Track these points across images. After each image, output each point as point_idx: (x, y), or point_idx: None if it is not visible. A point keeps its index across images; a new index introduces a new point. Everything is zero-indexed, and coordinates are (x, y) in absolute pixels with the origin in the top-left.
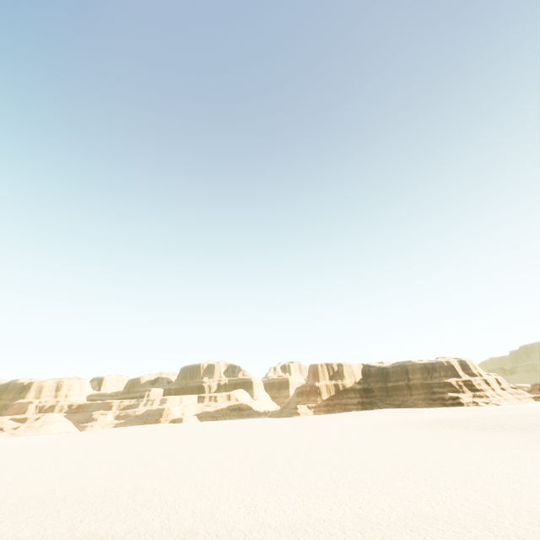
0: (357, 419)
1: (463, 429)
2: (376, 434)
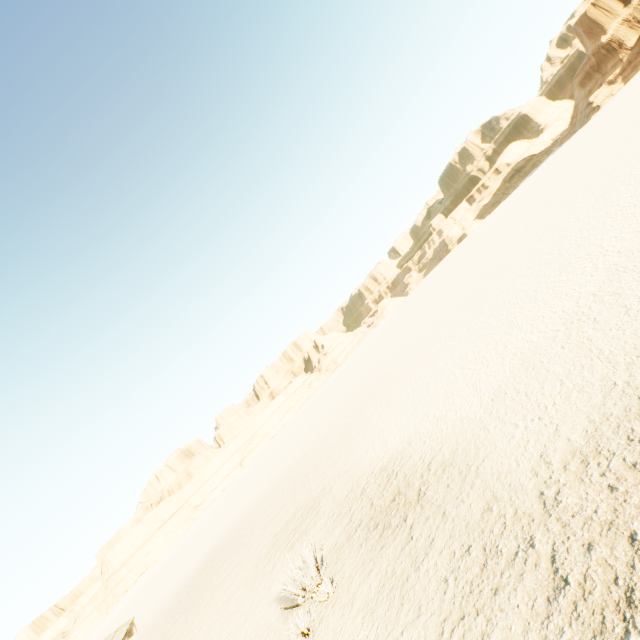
0: None
1: None
2: None
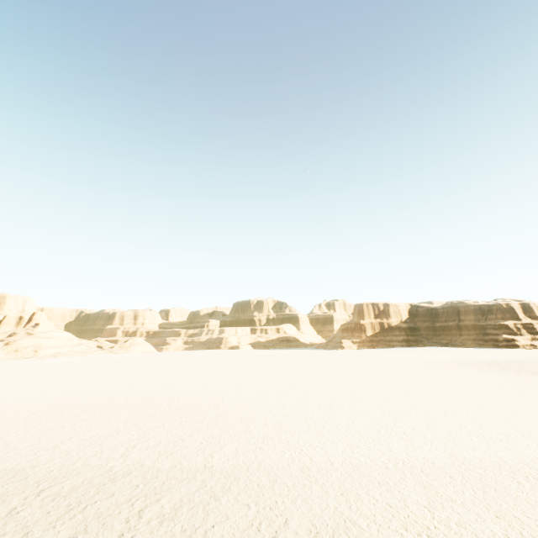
0: (401, 355)
1: (514, 372)
2: (421, 371)
